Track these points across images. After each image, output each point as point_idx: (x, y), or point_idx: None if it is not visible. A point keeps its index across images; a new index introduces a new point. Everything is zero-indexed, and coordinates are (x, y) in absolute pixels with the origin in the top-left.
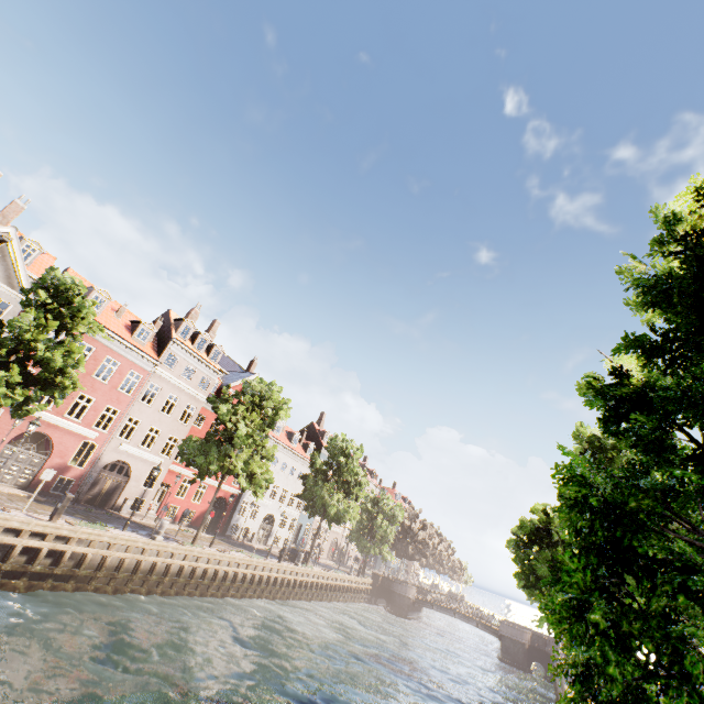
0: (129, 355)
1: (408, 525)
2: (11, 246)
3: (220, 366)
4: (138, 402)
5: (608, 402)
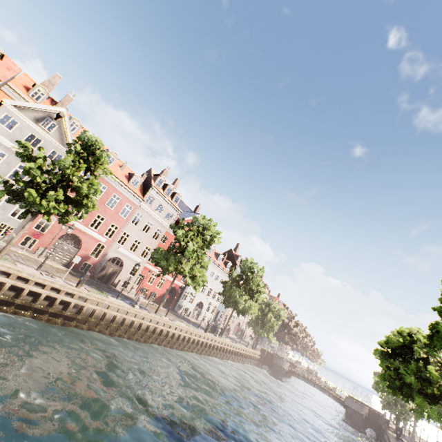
0: (126, 194)
1: (287, 322)
2: (64, 120)
3: (178, 207)
4: (129, 223)
5: None
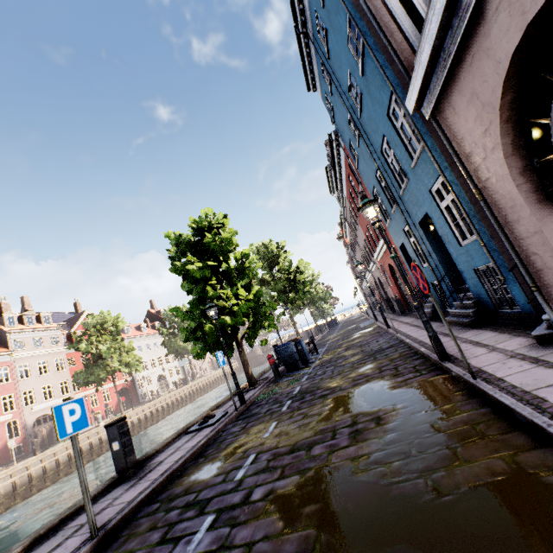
0: None
1: None
2: None
3: (55, 323)
4: (20, 381)
5: None
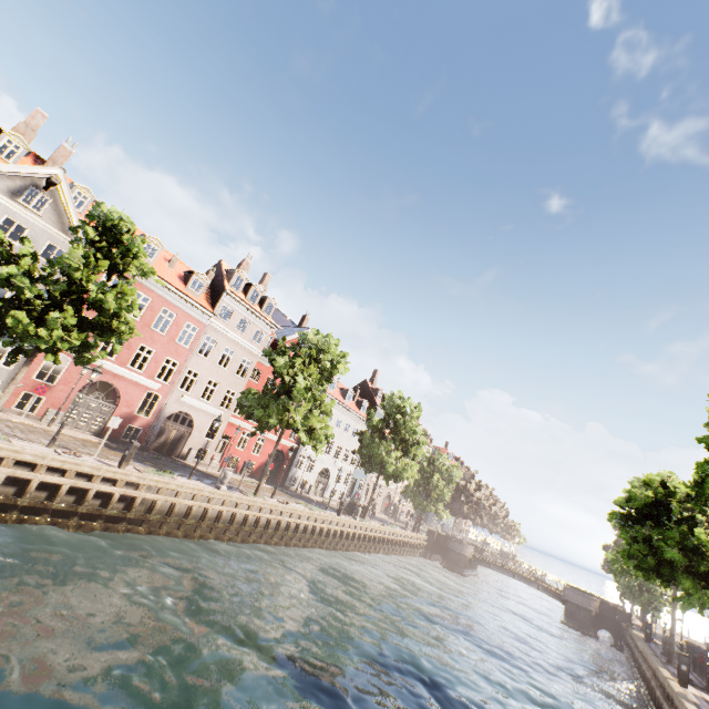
0: (184, 307)
1: (463, 485)
2: (61, 190)
3: (273, 321)
4: (195, 354)
5: None
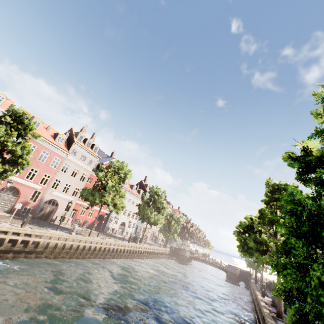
0: (54, 150)
1: (185, 225)
2: None
3: (98, 155)
4: (59, 171)
5: (301, 164)
